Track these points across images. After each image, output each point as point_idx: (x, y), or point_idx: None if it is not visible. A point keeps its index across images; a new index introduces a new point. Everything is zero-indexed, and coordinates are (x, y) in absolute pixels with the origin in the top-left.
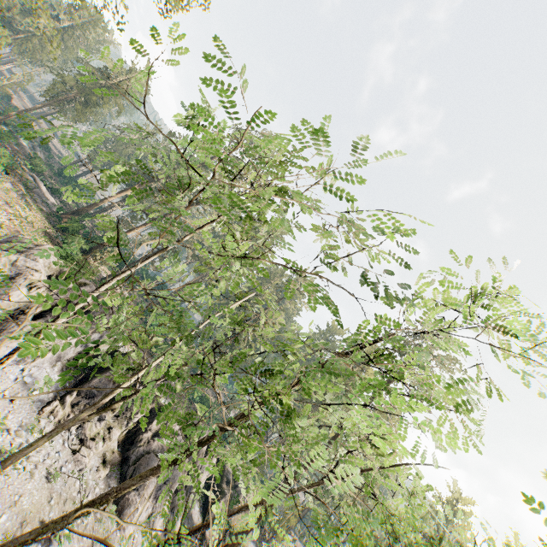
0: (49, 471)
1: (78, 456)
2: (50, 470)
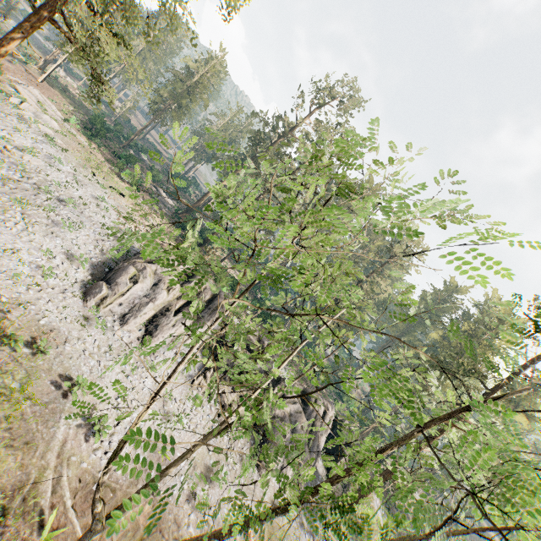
0: (205, 429)
1: (222, 418)
2: (205, 429)
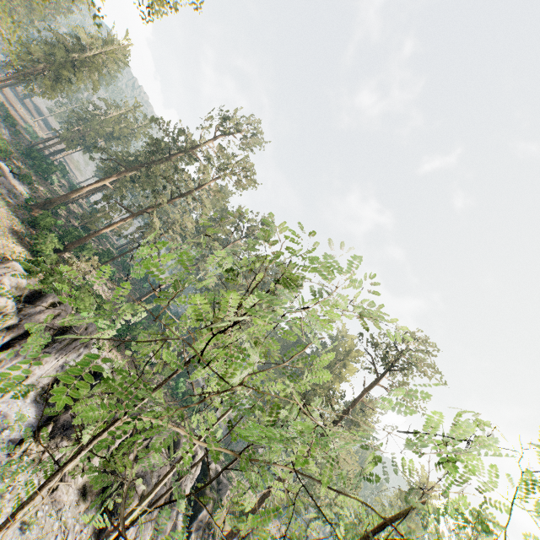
0: (24, 519)
1: (55, 495)
2: (25, 518)
